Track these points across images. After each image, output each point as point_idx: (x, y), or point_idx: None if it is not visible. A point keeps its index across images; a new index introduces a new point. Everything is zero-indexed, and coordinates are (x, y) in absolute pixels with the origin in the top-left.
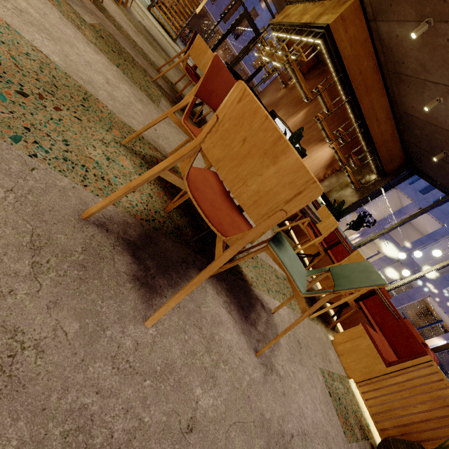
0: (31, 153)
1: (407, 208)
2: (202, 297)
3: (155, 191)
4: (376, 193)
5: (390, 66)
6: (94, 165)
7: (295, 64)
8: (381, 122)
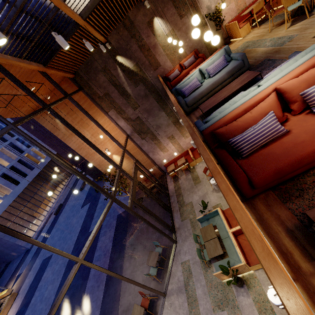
0: None
1: None
2: None
3: None
4: None
5: None
6: None
7: None
8: None
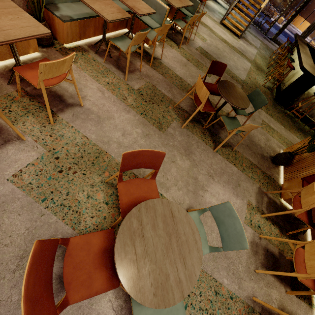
0: (46, 206)
1: None
2: (99, 297)
3: (111, 213)
4: None
5: None
6: (76, 204)
7: None
8: None
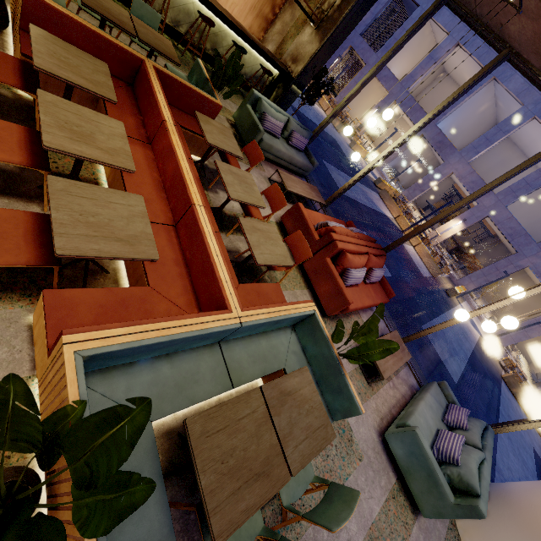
0: None
1: (441, 48)
2: None
3: None
4: (345, 26)
5: None
6: None
7: None
8: None
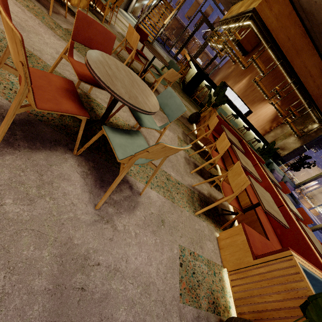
0: None
1: None
2: (59, 162)
3: None
4: (318, 139)
5: (315, 29)
6: (8, 83)
7: (230, 42)
8: (315, 77)
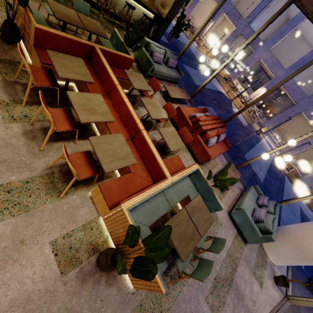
0: None
1: None
2: None
3: None
4: None
5: None
6: None
7: None
8: None
